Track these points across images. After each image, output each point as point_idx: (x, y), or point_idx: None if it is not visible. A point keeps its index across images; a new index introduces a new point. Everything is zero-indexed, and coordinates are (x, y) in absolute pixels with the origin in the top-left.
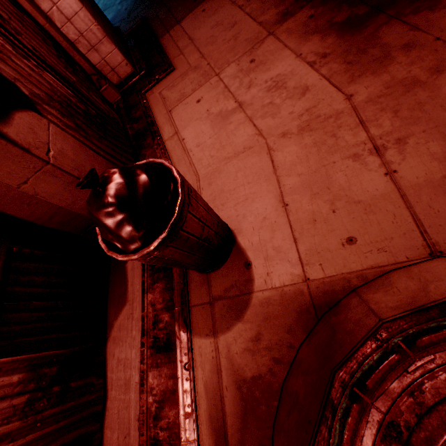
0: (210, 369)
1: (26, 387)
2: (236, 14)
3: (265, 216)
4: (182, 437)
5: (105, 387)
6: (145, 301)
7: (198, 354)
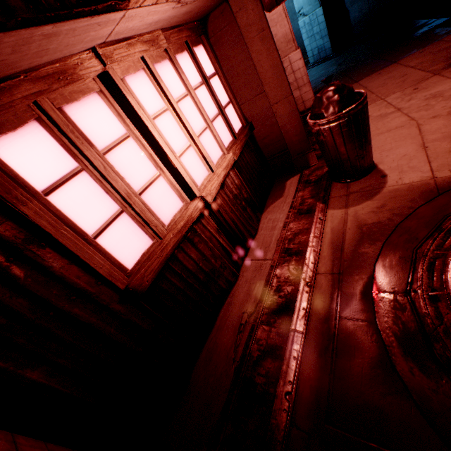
0: (337, 222)
1: (237, 189)
2: (407, 71)
3: (405, 154)
4: (309, 245)
5: (256, 230)
6: (296, 195)
7: (330, 216)
